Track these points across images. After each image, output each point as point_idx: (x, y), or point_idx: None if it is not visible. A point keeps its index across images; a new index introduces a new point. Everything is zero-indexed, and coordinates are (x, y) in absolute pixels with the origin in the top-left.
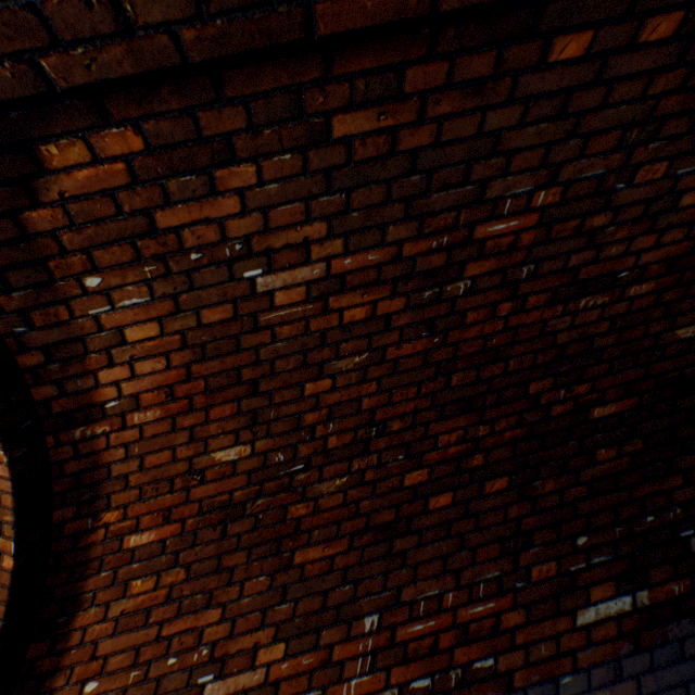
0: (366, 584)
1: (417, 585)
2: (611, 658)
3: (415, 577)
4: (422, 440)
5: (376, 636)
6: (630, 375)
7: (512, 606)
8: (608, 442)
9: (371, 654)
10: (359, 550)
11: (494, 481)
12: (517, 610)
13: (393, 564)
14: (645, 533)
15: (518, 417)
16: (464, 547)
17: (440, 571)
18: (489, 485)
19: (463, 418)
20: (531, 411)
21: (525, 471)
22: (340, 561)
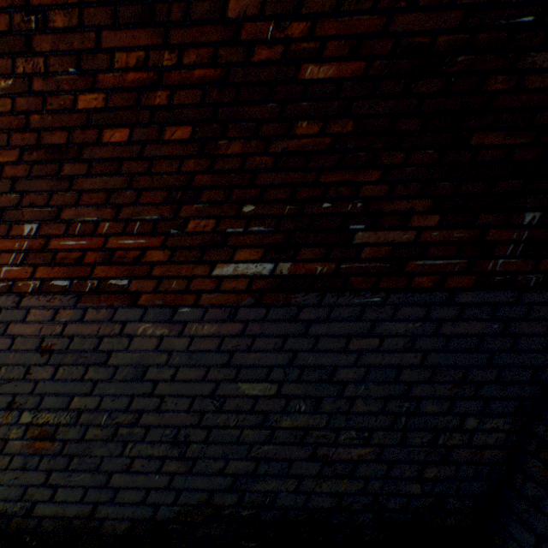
0: (32, 198)
1: (79, 210)
2: (232, 305)
3: (78, 202)
4: (97, 54)
5: (32, 241)
6: (364, 25)
7: (160, 247)
8: (315, 116)
9: (25, 253)
10: (30, 165)
11: (177, 129)
12: (164, 251)
13: (61, 187)
14: (315, 218)
15: (213, 53)
16: (132, 188)
17: (103, 203)
18: (170, 133)
19: (144, 34)
20: (230, 47)
21: (212, 127)
22: (10, 172)
